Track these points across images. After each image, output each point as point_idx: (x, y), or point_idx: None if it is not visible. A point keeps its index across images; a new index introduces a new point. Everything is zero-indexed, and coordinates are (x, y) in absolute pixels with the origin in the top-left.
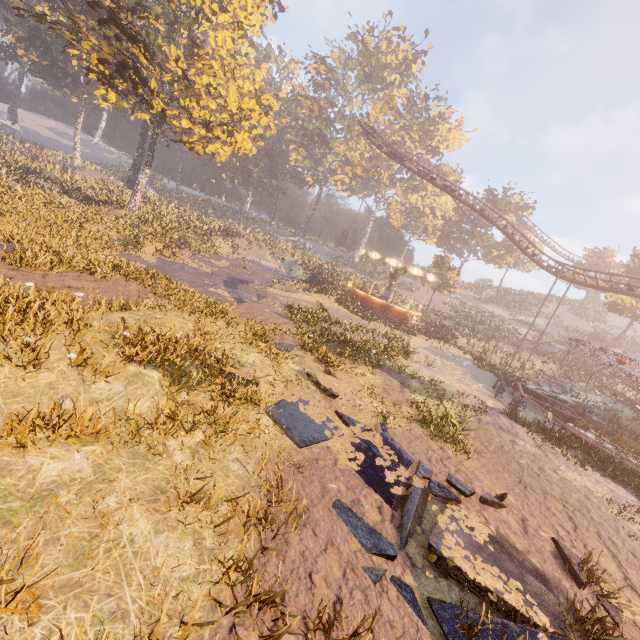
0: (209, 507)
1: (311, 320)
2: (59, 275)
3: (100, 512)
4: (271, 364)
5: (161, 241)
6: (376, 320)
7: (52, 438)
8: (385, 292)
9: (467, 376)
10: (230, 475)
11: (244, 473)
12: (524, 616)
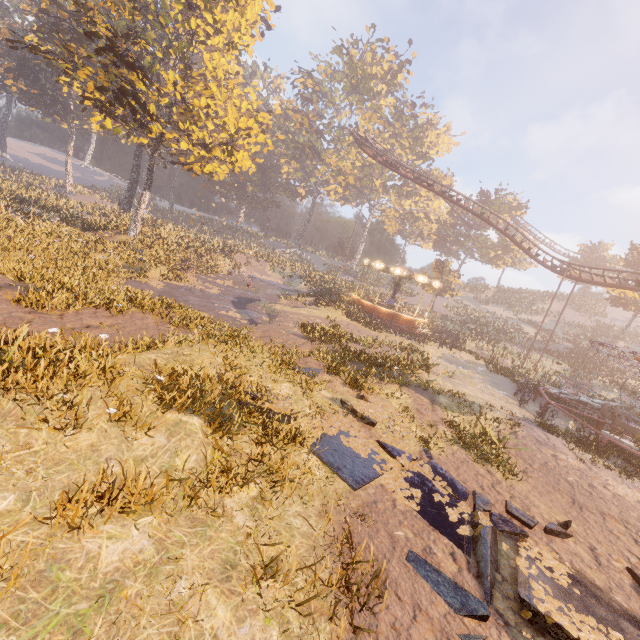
0: (287, 581)
1: (328, 338)
2: (76, 314)
3: (174, 603)
4: (303, 393)
5: (165, 264)
6: (386, 330)
7: (104, 512)
8: (390, 301)
9: (487, 384)
10: (295, 534)
11: (309, 530)
12: None
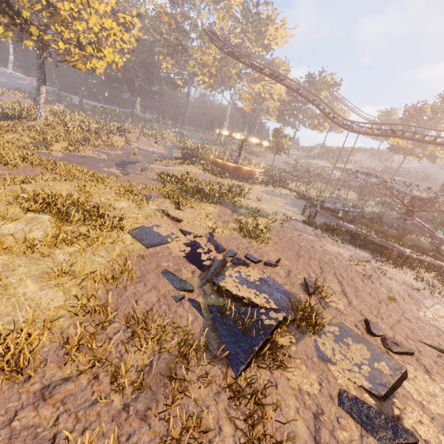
0: (75, 277)
1: (175, 180)
2: None
3: (5, 284)
4: (137, 207)
5: (66, 141)
6: (230, 178)
7: None
8: (237, 158)
9: (287, 204)
10: (95, 263)
11: (105, 262)
12: (262, 307)
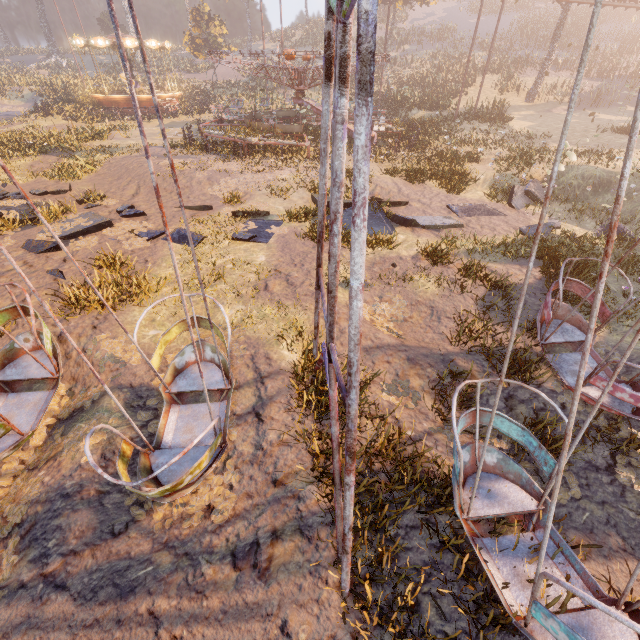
0: None
1: None
2: None
3: None
4: None
5: None
6: (116, 120)
7: None
8: None
9: (182, 133)
10: None
11: None
12: None
